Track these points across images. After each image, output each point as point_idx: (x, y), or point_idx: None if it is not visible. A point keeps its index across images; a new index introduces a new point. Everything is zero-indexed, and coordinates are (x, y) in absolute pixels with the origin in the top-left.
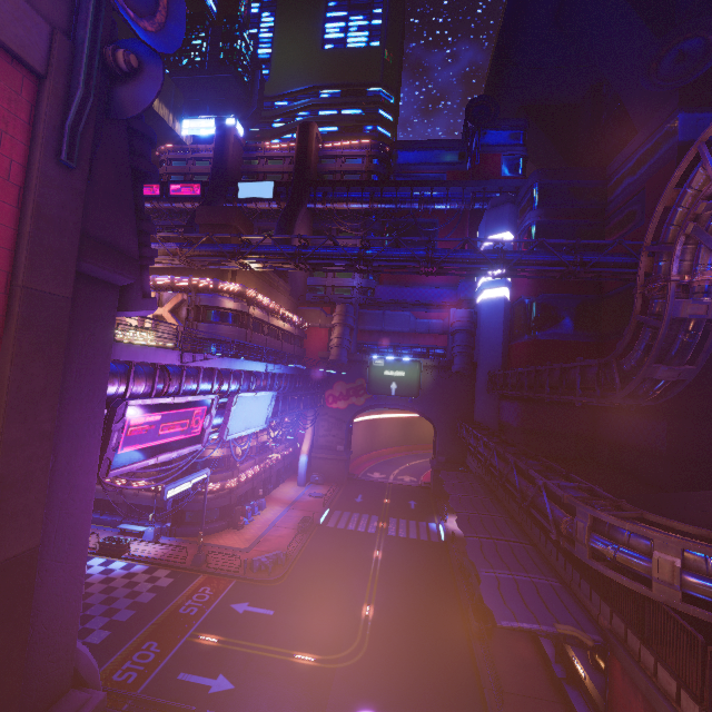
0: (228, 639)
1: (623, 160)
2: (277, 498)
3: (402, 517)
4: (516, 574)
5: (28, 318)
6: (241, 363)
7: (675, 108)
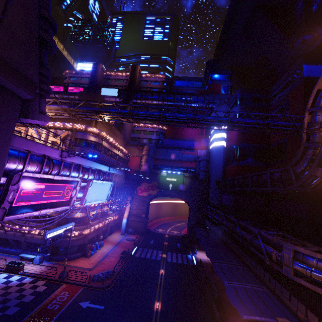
0: None
1: (277, 86)
2: (110, 241)
3: (173, 252)
4: (244, 284)
5: None
6: (96, 164)
7: (301, 62)
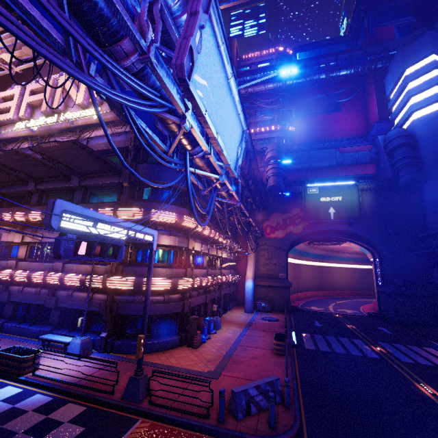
0: None
1: None
2: (230, 320)
3: (392, 342)
4: None
5: None
6: None
7: None
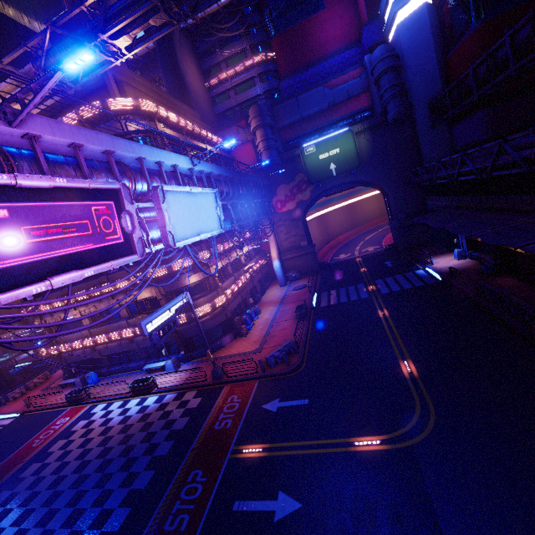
0: (272, 444)
1: None
2: (268, 302)
3: (386, 276)
4: None
5: None
6: (151, 151)
7: None
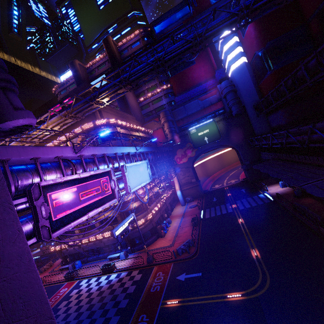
0: (183, 299)
1: None
2: (175, 215)
3: (242, 199)
4: None
5: None
6: (120, 148)
7: None
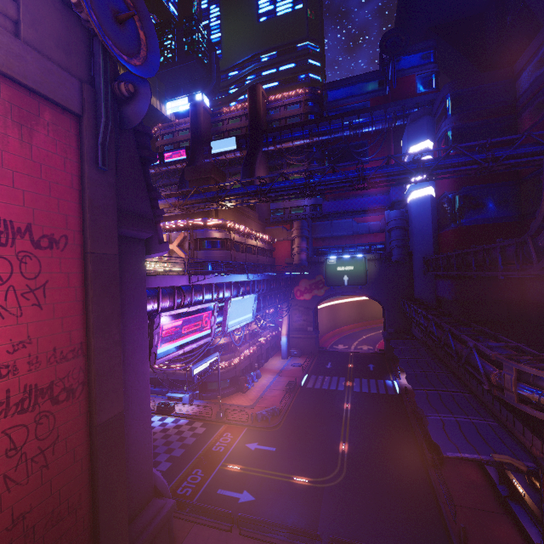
0: (247, 467)
1: (529, 57)
2: (268, 369)
3: (363, 377)
4: (458, 417)
5: (96, 272)
6: (230, 277)
7: None
